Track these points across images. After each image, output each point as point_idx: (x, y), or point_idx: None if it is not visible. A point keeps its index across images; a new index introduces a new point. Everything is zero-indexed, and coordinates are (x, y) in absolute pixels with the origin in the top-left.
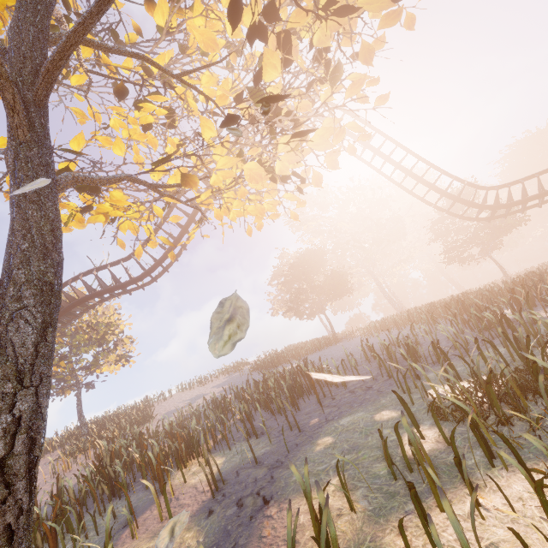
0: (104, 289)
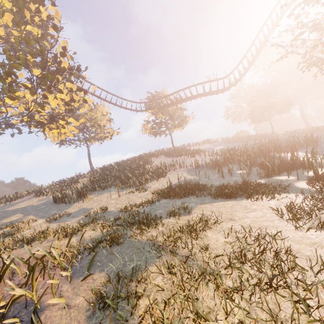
0: (212, 91)
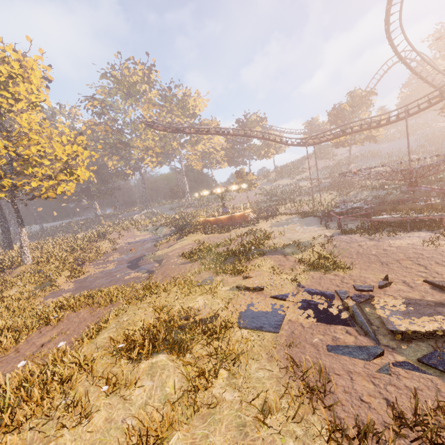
0: None
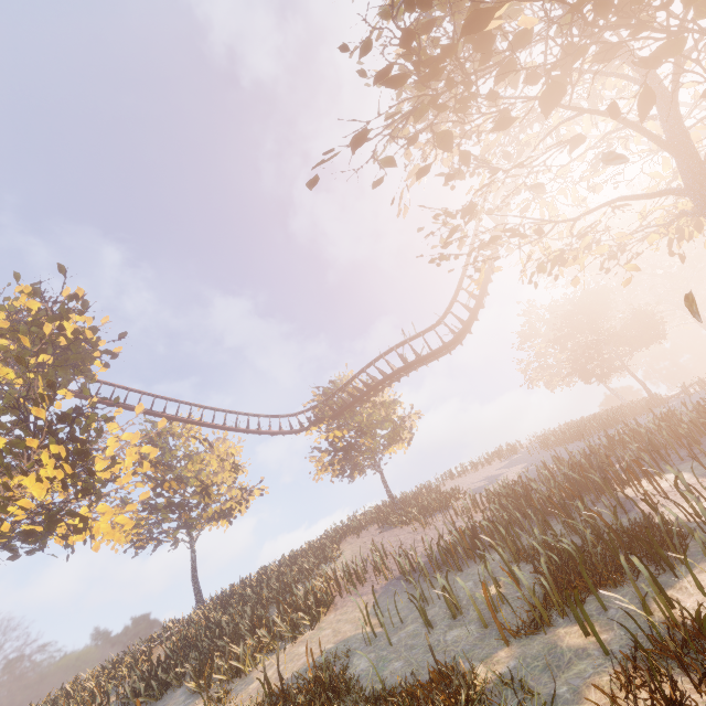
0: (419, 358)
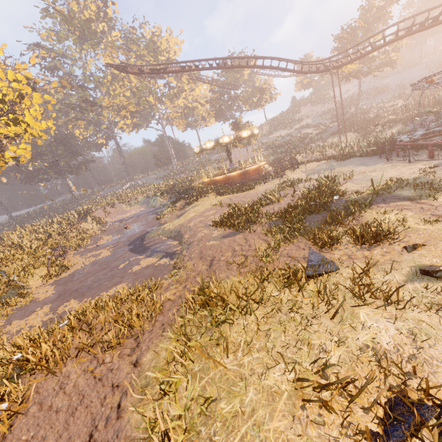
0: None
